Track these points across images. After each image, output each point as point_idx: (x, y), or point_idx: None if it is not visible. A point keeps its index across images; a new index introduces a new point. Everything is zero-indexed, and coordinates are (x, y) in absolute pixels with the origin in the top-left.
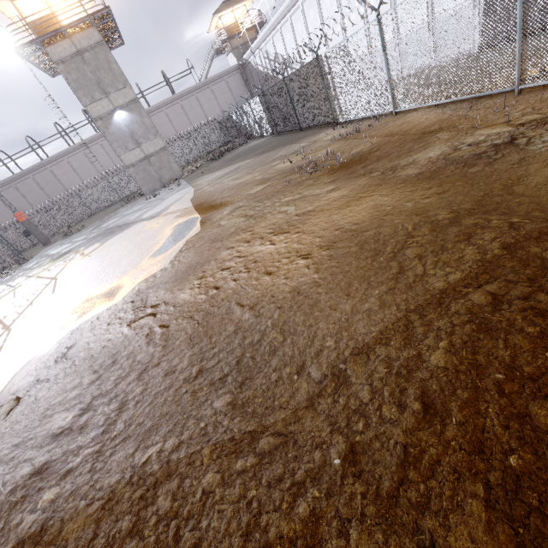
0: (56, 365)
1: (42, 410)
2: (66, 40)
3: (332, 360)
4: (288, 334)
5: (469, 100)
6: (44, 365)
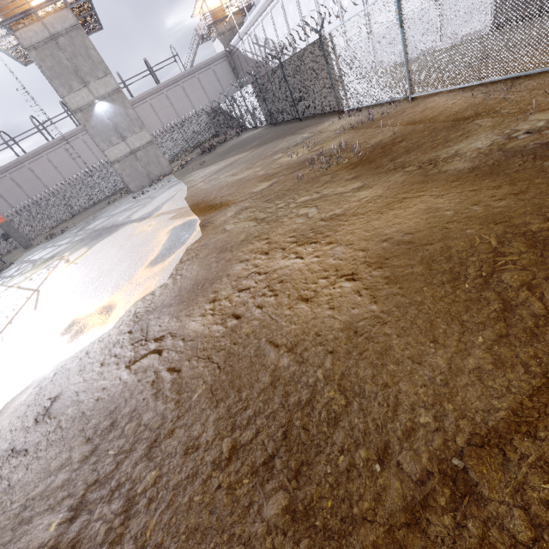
0: (36, 427)
1: (16, 509)
2: (37, 23)
3: (436, 448)
4: (353, 395)
5: (502, 82)
6: (21, 424)
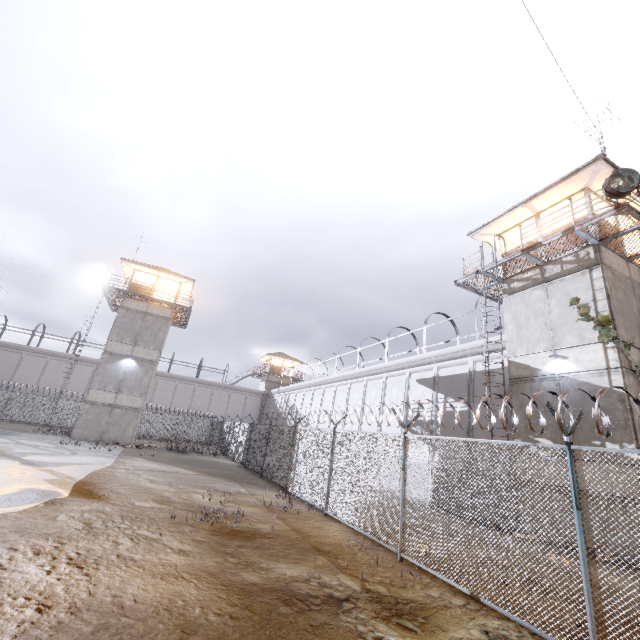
0: None
1: None
2: (145, 303)
3: None
4: None
5: (374, 541)
6: None
